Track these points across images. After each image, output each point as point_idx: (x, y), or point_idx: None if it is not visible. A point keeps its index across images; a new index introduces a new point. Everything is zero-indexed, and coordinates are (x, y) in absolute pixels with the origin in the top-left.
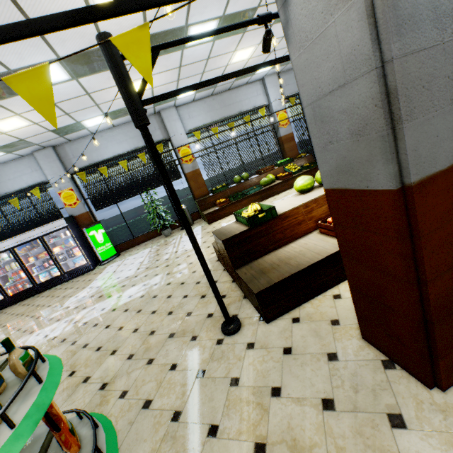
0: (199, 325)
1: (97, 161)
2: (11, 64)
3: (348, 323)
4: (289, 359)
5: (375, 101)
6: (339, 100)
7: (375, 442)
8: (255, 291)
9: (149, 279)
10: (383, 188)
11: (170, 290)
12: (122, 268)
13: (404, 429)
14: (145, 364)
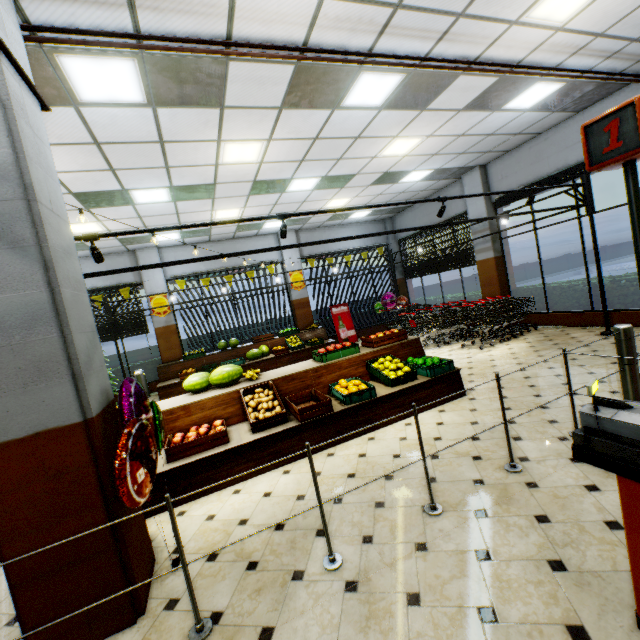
0: None
1: None
2: None
3: None
4: None
5: None
6: None
7: None
8: None
9: None
10: None
11: None
12: None
13: None
14: None
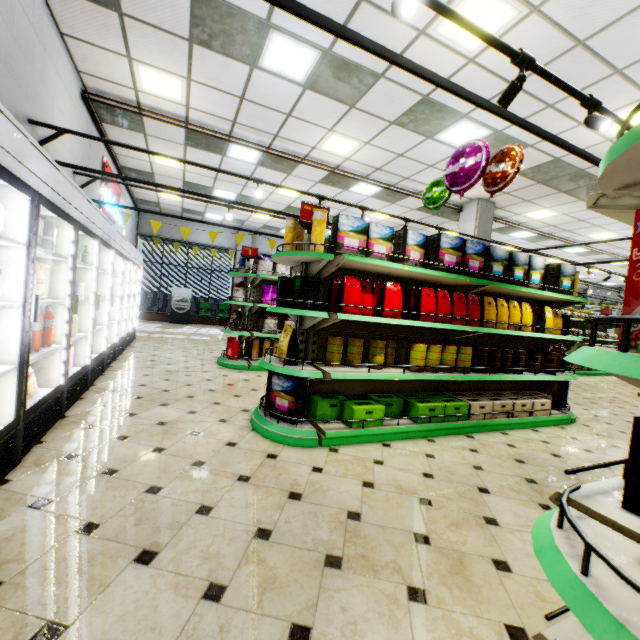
0: None
1: None
2: None
3: None
4: None
5: None
6: None
7: None
8: None
9: None
10: None
11: None
12: None
13: None
14: None
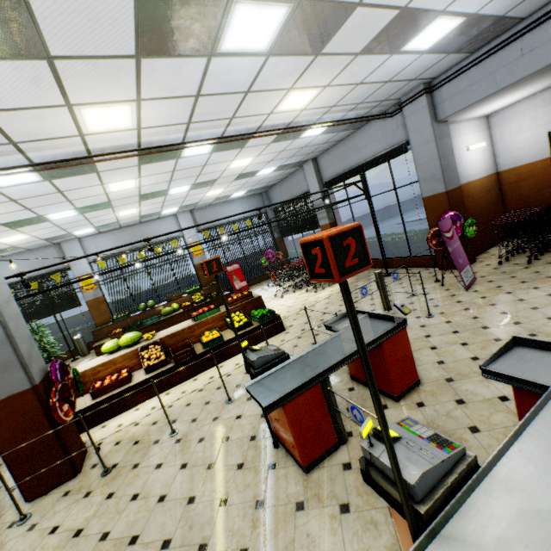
0: None
1: None
2: None
3: None
4: None
5: None
6: None
7: None
8: None
9: None
10: None
11: None
12: None
13: None
14: None
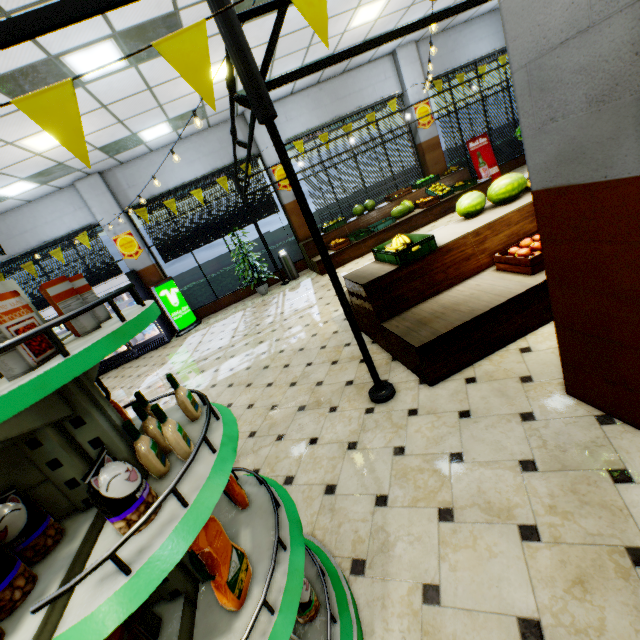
0: (336, 395)
1: (161, 192)
2: (52, 46)
3: (545, 378)
4: (469, 423)
5: (636, 48)
6: (575, 54)
7: (594, 498)
8: (416, 345)
9: (252, 348)
10: (632, 175)
11: (286, 358)
12: (209, 338)
13: (631, 484)
14: (274, 440)
